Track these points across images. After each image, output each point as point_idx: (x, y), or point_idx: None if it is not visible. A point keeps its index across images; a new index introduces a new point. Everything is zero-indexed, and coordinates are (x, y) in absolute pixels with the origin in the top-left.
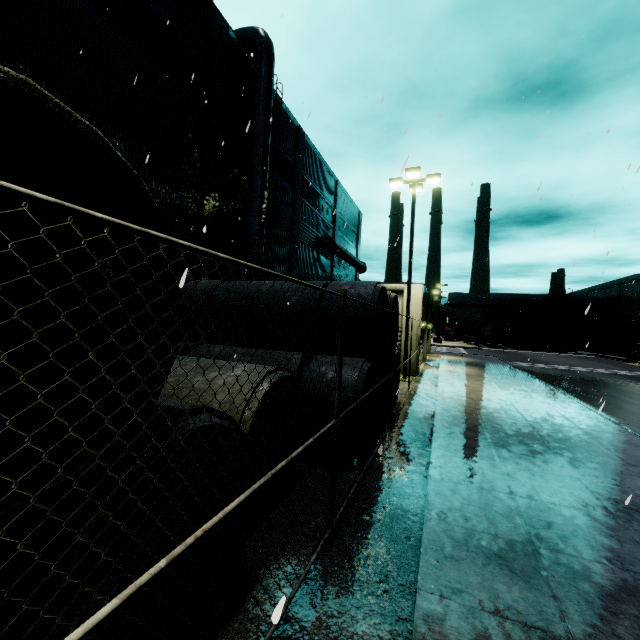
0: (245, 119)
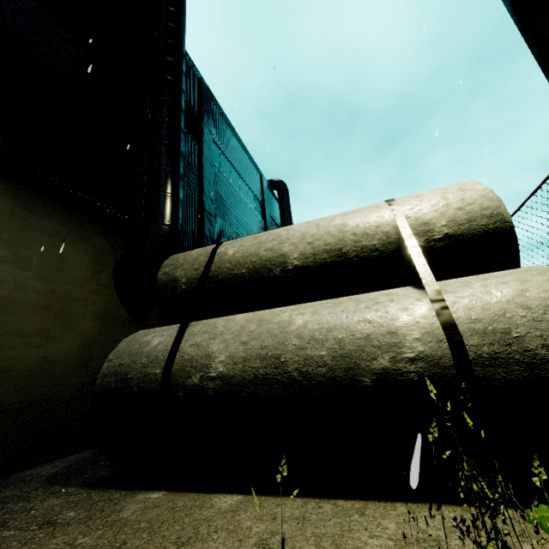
0: (274, 223)
